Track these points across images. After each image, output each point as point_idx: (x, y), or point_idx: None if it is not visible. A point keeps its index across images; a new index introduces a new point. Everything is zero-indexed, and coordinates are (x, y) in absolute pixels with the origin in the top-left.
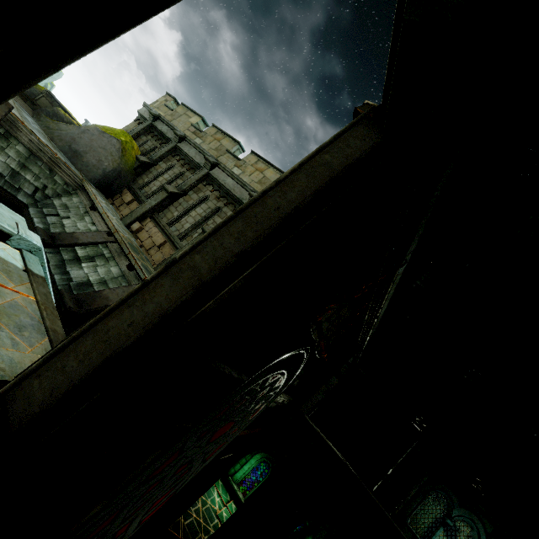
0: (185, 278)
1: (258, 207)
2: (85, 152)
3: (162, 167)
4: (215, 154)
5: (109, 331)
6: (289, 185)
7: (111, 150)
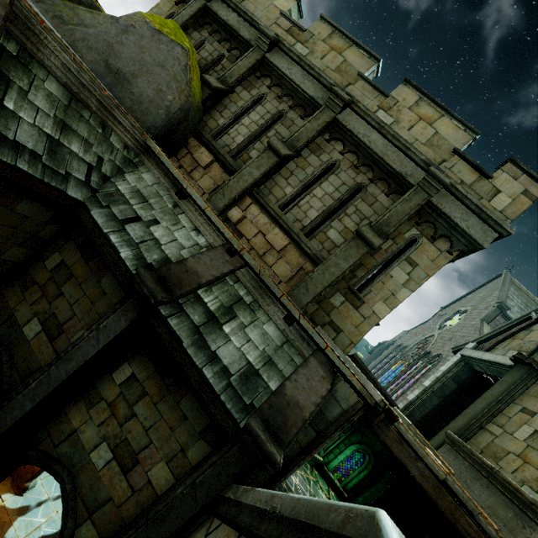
0: None
1: None
2: (132, 73)
3: (244, 97)
4: (337, 80)
5: None
6: None
7: (174, 69)
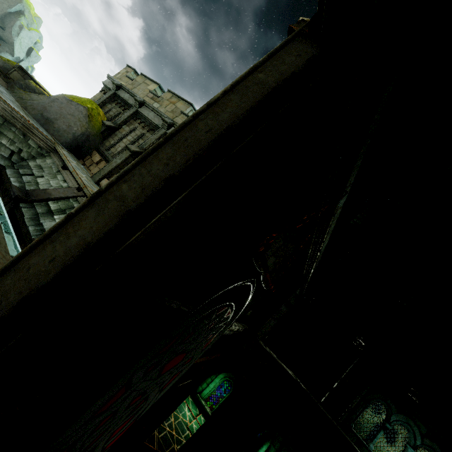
0: (111, 208)
1: (188, 131)
2: (56, 118)
3: (126, 130)
4: (171, 116)
5: (30, 268)
6: (221, 107)
7: (79, 116)
